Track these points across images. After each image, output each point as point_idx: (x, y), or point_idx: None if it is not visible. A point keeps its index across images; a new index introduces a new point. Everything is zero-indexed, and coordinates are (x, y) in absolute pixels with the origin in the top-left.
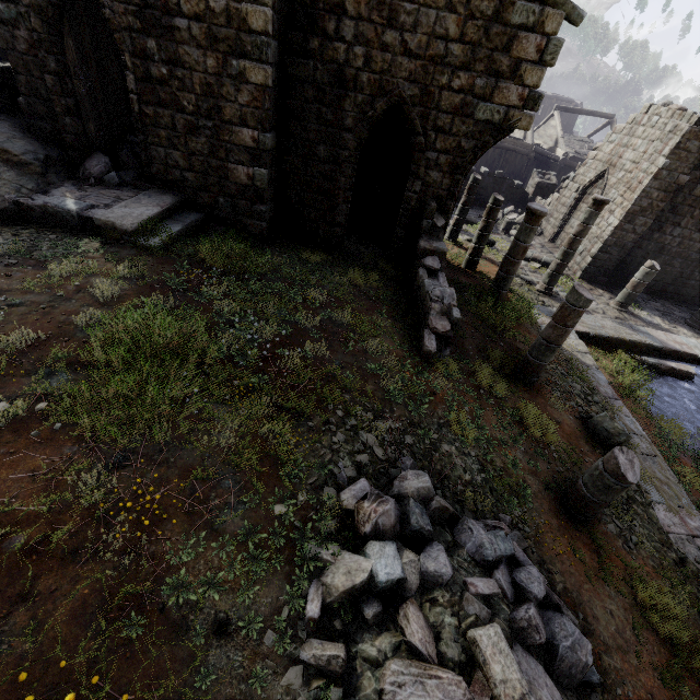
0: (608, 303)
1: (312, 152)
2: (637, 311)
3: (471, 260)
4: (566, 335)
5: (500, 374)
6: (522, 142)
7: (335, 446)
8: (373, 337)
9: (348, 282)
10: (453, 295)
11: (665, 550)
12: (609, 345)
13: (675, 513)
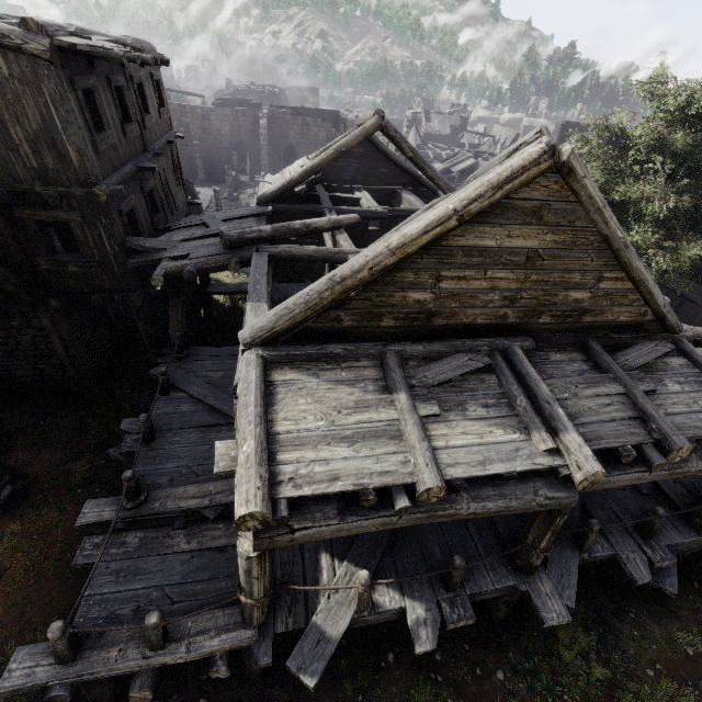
0: None
1: None
2: None
3: None
4: None
5: None
6: None
7: None
8: None
9: None
10: None
11: None
12: None
13: None
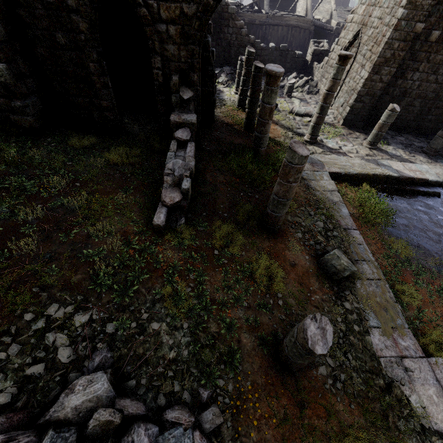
0: (362, 143)
1: (53, 41)
2: (384, 146)
3: (248, 123)
4: (291, 189)
5: (246, 227)
6: (303, 18)
7: None
8: (107, 217)
9: (105, 163)
10: (185, 166)
11: (374, 378)
12: (357, 179)
13: (388, 336)
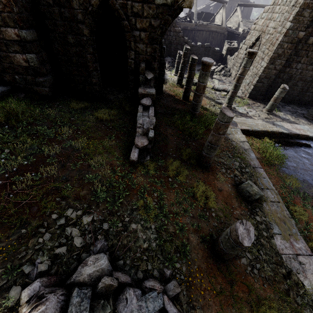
0: (262, 110)
1: (65, 40)
2: (277, 113)
3: (185, 95)
4: (220, 139)
5: (188, 164)
6: (220, 26)
7: (36, 247)
8: (99, 154)
9: (95, 119)
10: (150, 122)
11: (278, 268)
12: (260, 134)
13: (287, 240)
